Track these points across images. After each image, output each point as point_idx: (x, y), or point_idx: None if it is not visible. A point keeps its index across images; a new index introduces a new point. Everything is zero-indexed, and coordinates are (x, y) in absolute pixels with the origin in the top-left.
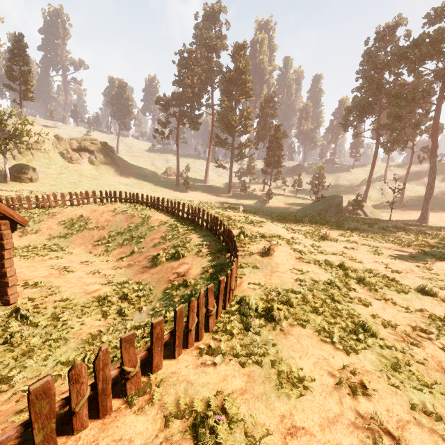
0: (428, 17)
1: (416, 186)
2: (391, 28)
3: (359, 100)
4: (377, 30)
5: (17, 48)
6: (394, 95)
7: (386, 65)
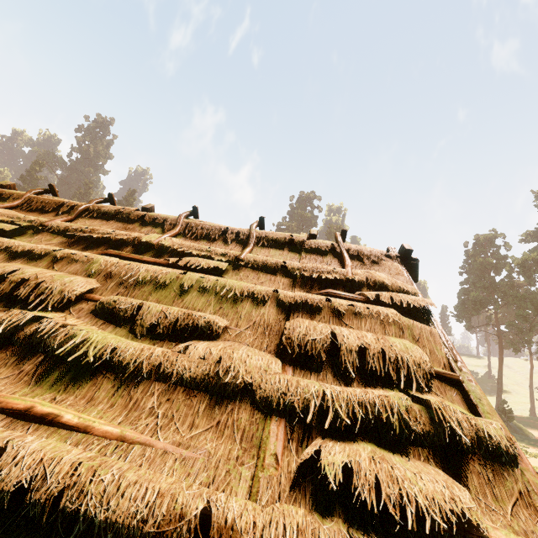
0: (526, 236)
1: (534, 393)
2: (491, 238)
3: (476, 295)
4: (476, 238)
5: (127, 200)
6: (517, 297)
7: (494, 267)
